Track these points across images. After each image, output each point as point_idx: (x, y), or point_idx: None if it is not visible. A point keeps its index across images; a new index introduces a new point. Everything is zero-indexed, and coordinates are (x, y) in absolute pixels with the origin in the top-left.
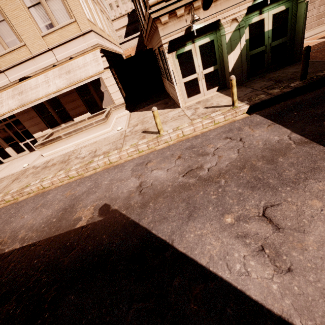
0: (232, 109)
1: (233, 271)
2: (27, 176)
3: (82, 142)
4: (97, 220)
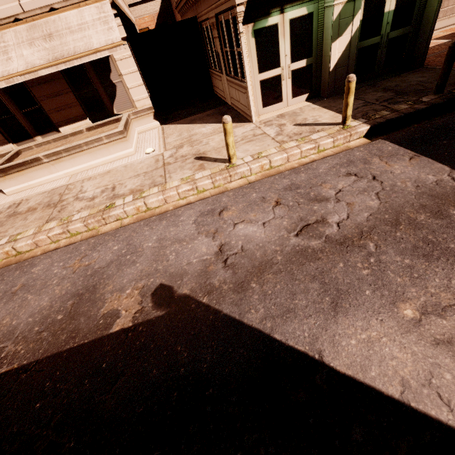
0: (345, 130)
1: None
2: None
3: (80, 171)
4: (155, 316)
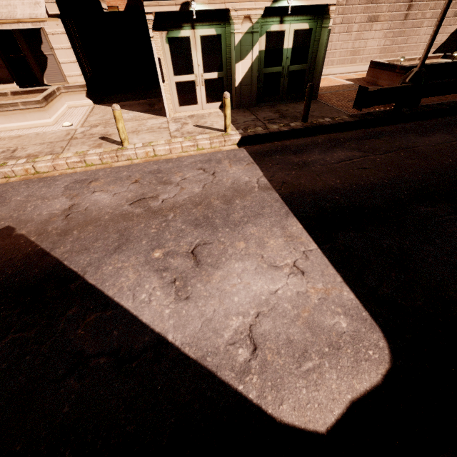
0: (222, 136)
1: (137, 301)
2: None
3: None
4: None
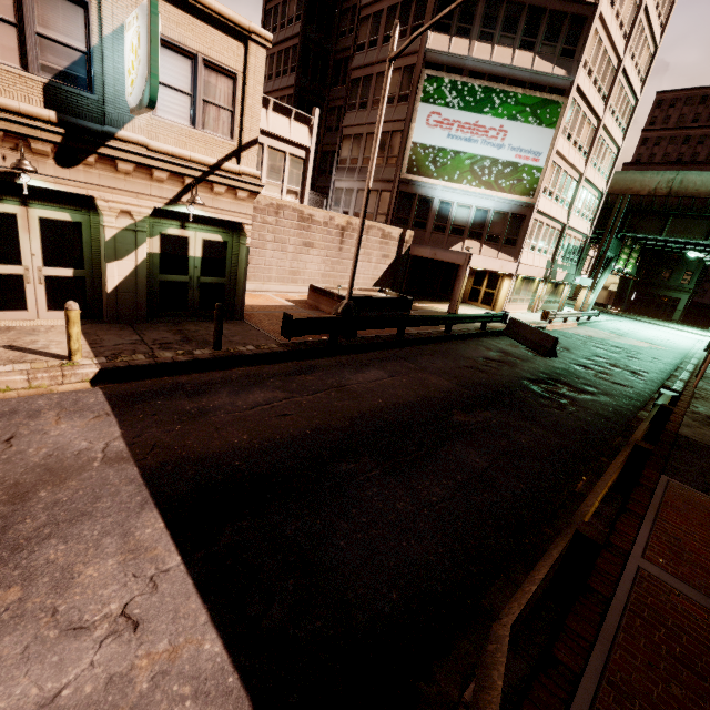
0: (60, 368)
1: None
2: None
3: None
4: None
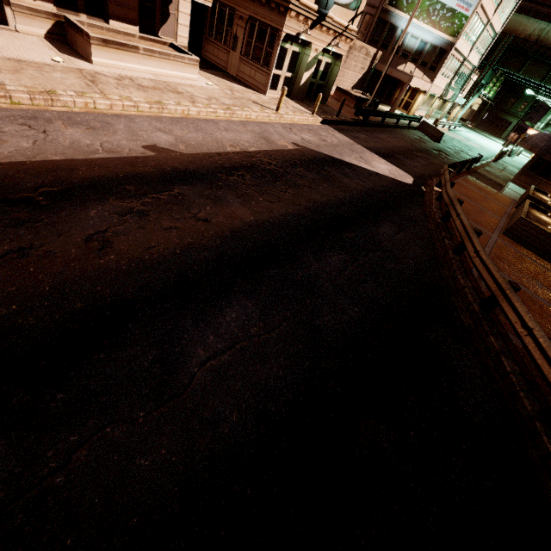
0: (315, 117)
1: (364, 166)
2: (125, 87)
3: (159, 74)
4: (300, 148)
